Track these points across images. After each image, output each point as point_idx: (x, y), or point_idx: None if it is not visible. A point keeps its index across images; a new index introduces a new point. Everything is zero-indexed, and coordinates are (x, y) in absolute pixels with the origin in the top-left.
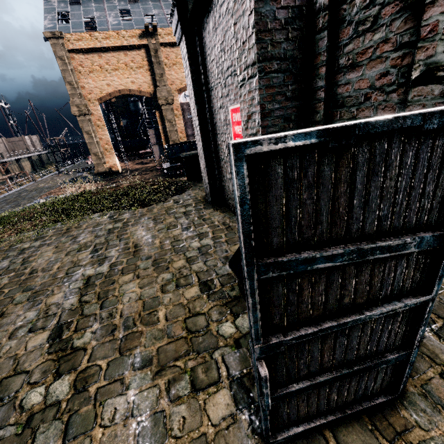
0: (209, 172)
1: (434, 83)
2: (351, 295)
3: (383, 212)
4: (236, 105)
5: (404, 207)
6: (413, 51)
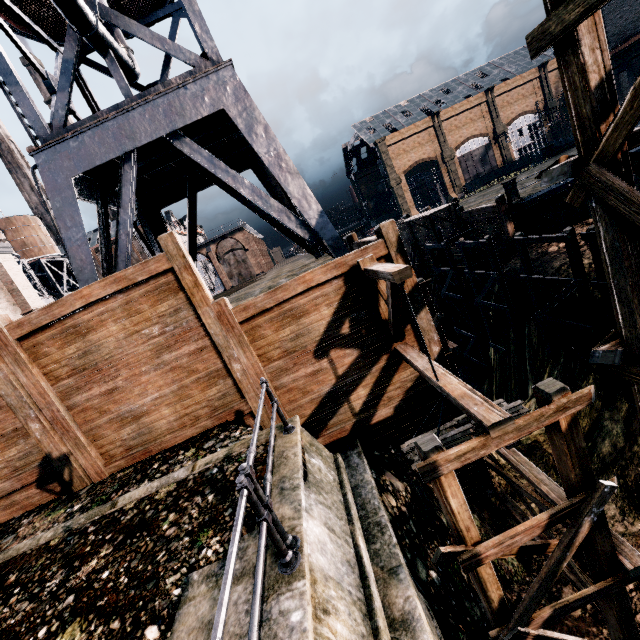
0: None
1: None
2: None
3: None
4: None
5: None
6: None
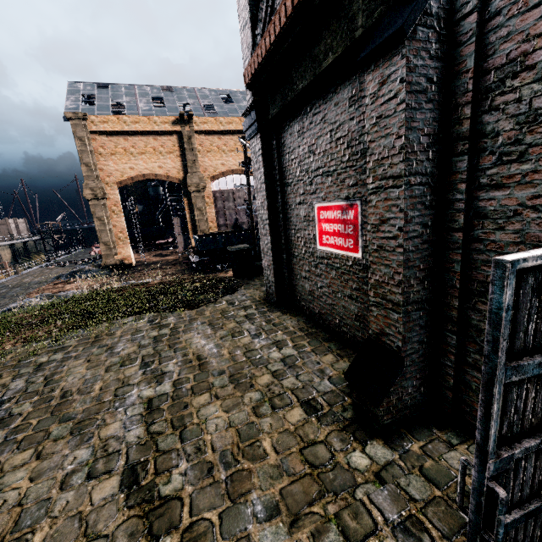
0: (276, 269)
1: None
2: None
3: None
4: (326, 203)
5: None
6: None
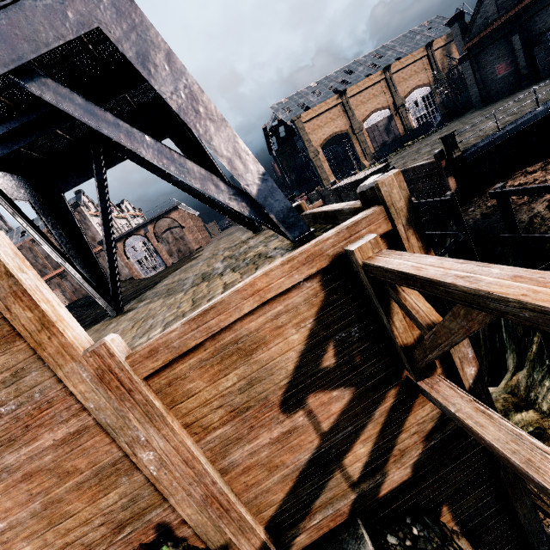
0: (480, 96)
1: (544, 41)
2: (544, 58)
3: (544, 50)
4: (500, 64)
5: (545, 50)
6: (541, 40)
